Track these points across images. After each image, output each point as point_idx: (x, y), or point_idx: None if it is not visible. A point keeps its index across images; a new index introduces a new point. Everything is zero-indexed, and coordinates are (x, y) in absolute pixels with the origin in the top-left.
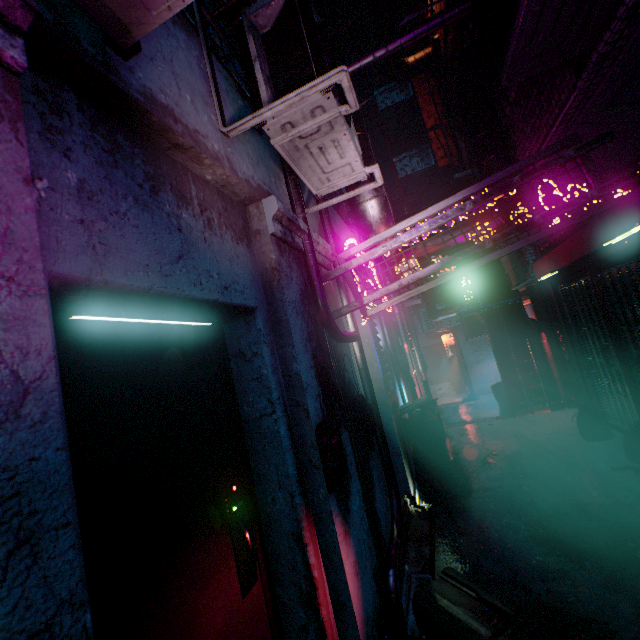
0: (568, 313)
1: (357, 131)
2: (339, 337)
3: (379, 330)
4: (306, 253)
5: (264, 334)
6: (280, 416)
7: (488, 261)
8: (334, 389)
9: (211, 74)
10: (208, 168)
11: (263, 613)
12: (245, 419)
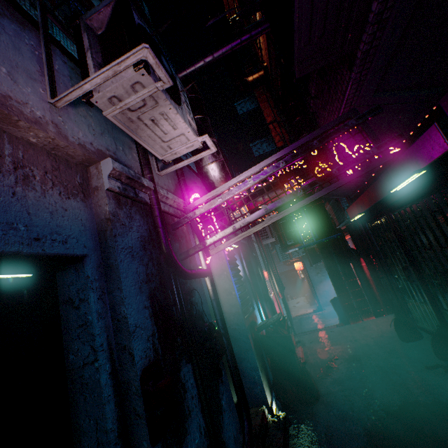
0: (376, 243)
1: (199, 115)
2: (184, 275)
3: (239, 263)
4: (152, 205)
5: (92, 280)
6: (102, 364)
7: (301, 206)
8: (176, 324)
9: (46, 59)
10: (27, 131)
11: None
12: (70, 368)
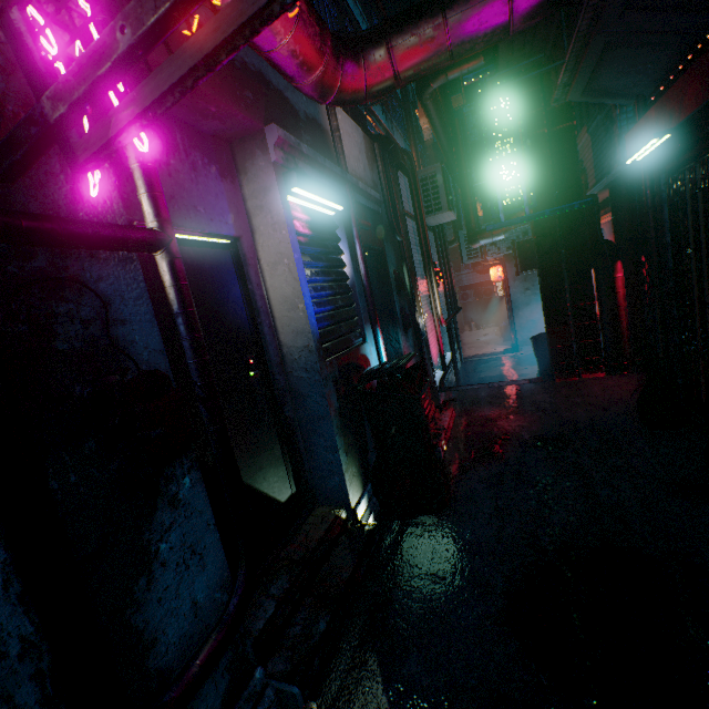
0: (668, 225)
1: None
2: None
3: (345, 249)
4: None
5: None
6: None
7: None
8: None
9: None
10: None
11: None
12: None
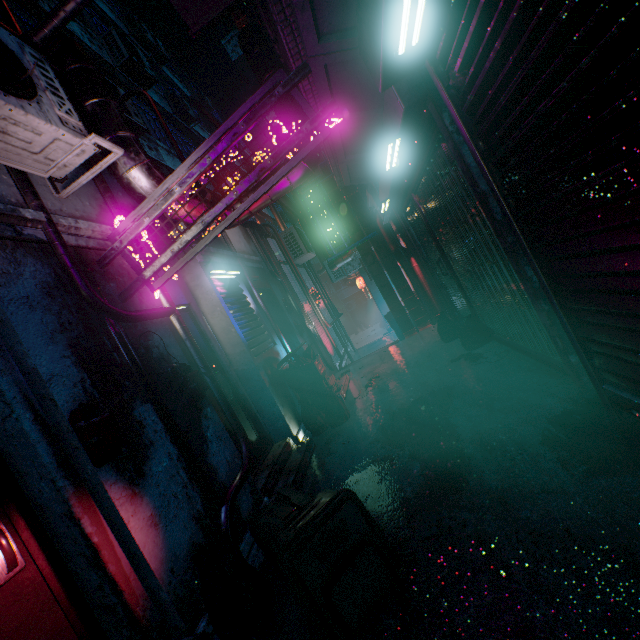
0: (416, 236)
1: (94, 98)
2: (123, 318)
3: (247, 295)
4: (51, 243)
5: None
6: (21, 414)
7: (243, 211)
8: (122, 369)
9: None
10: None
11: (42, 591)
12: None
